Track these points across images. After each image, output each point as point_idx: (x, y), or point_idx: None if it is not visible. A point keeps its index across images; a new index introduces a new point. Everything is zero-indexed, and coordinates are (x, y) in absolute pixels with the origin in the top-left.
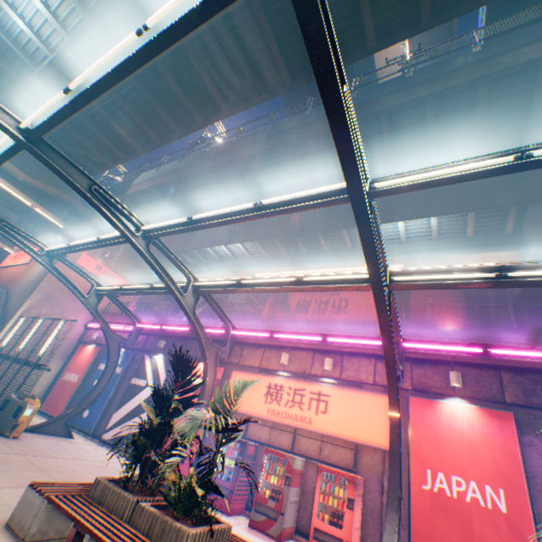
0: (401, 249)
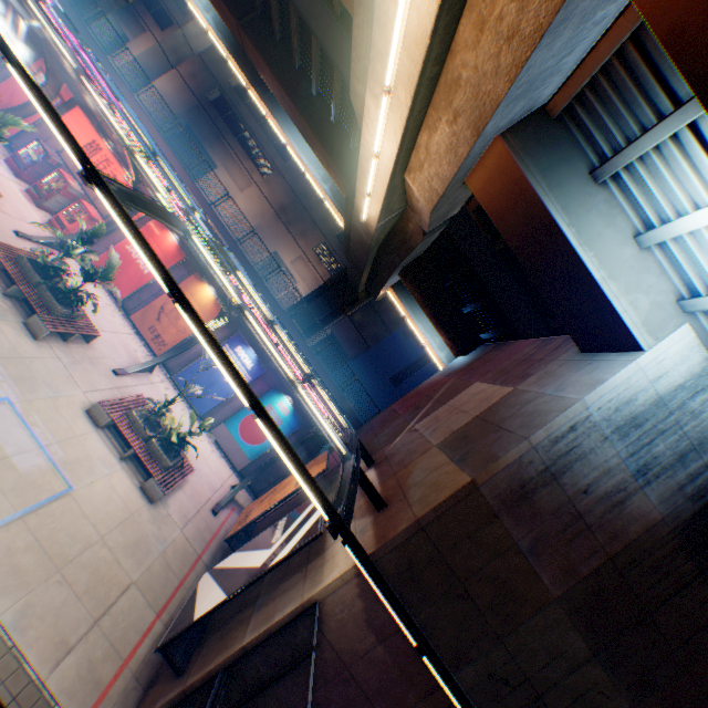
0: (313, 157)
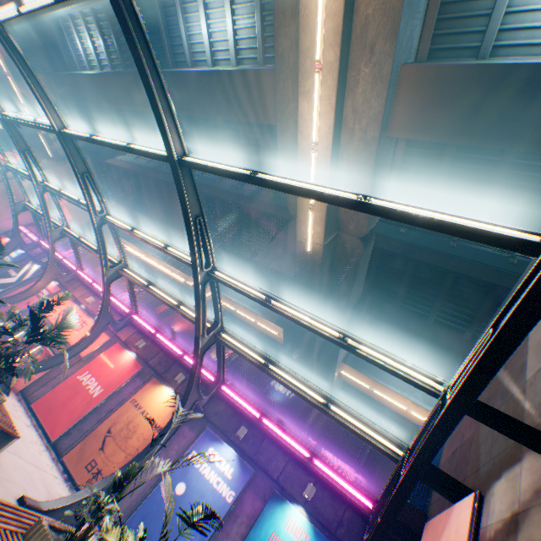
0: (240, 296)
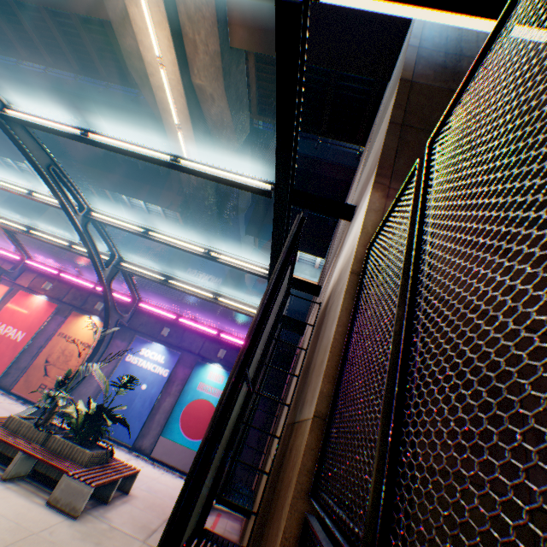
0: (144, 217)
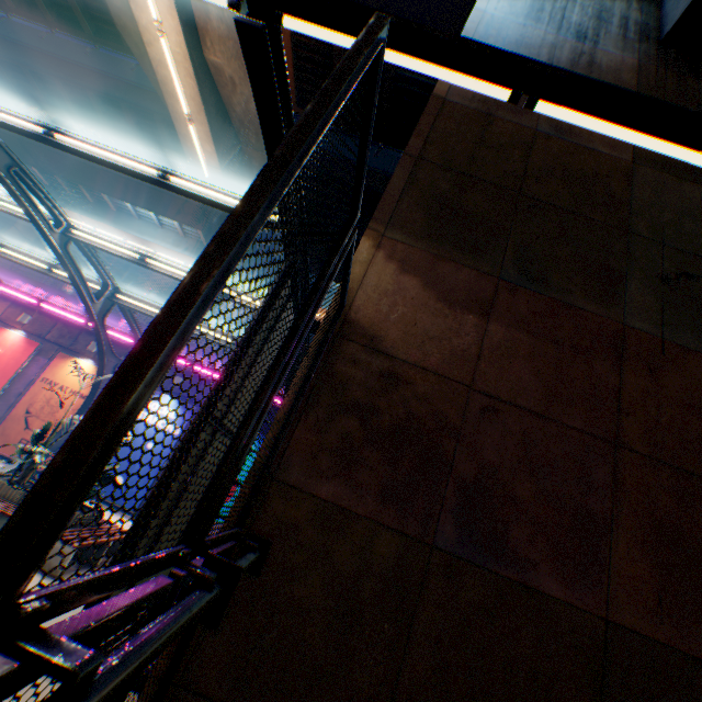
0: (156, 233)
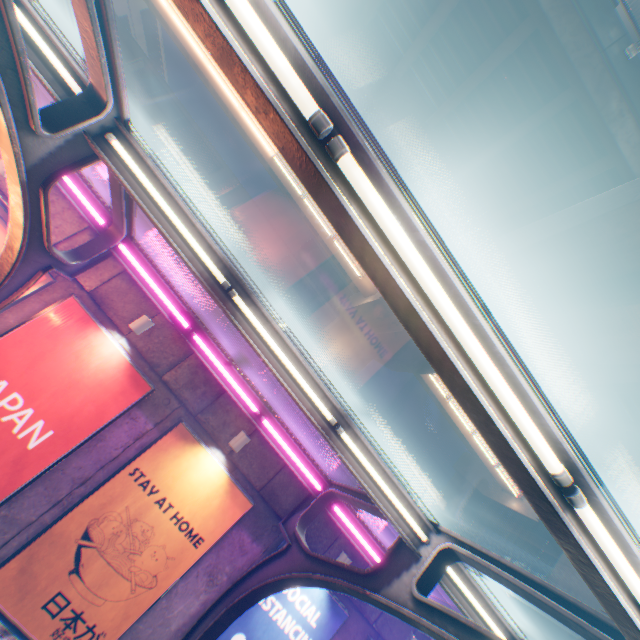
0: None
